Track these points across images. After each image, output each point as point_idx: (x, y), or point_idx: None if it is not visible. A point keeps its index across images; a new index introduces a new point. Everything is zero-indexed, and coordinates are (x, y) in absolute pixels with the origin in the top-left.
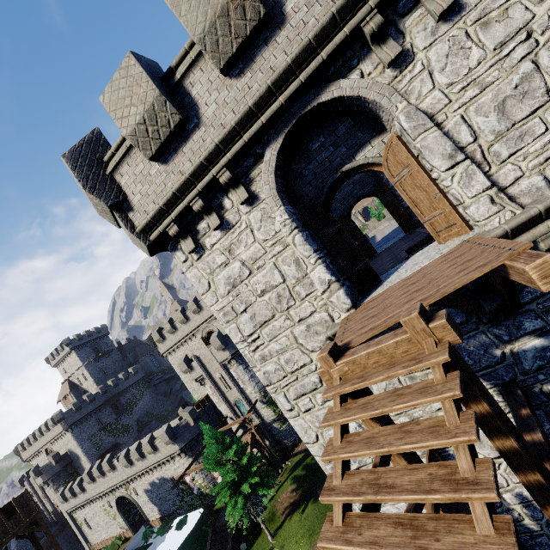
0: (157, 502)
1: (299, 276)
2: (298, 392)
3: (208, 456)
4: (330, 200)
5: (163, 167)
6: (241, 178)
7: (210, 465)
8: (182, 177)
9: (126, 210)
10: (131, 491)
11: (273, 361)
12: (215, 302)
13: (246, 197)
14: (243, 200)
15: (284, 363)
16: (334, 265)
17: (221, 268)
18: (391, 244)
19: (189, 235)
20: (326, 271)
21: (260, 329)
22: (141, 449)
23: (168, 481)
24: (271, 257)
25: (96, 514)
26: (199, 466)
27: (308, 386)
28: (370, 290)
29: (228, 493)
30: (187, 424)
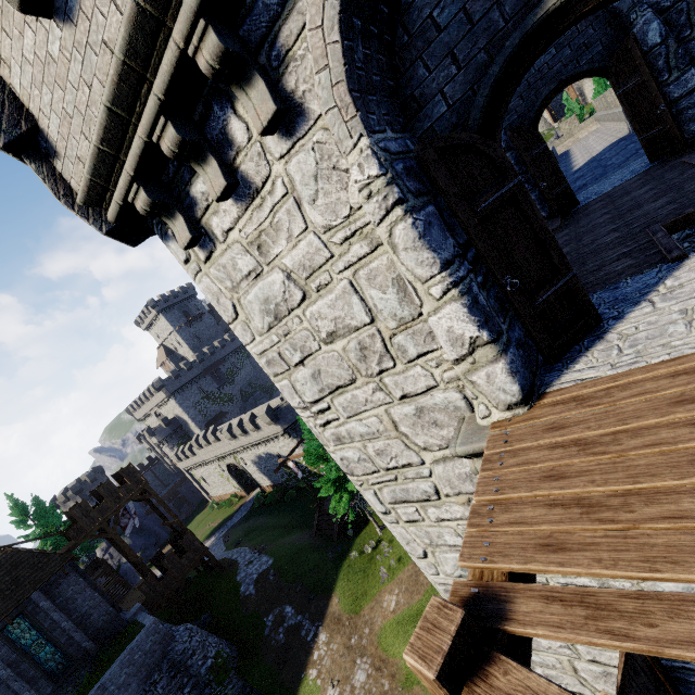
0: (266, 473)
1: (405, 314)
2: (397, 496)
3: (309, 451)
4: (503, 105)
5: (67, 31)
6: (256, 51)
7: (311, 460)
8: (110, 60)
9: (47, 154)
10: (239, 461)
11: (355, 447)
12: (249, 340)
13: (270, 112)
14: (266, 122)
15: (374, 453)
16: (491, 289)
17: (249, 281)
18: (613, 187)
19: (178, 209)
20: (469, 317)
21: (331, 397)
22: (243, 425)
23: (274, 457)
24: (344, 268)
25: (211, 474)
26: (302, 454)
27: (415, 493)
28: (570, 348)
29: (331, 489)
30: (289, 406)
